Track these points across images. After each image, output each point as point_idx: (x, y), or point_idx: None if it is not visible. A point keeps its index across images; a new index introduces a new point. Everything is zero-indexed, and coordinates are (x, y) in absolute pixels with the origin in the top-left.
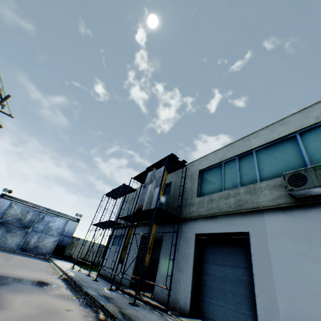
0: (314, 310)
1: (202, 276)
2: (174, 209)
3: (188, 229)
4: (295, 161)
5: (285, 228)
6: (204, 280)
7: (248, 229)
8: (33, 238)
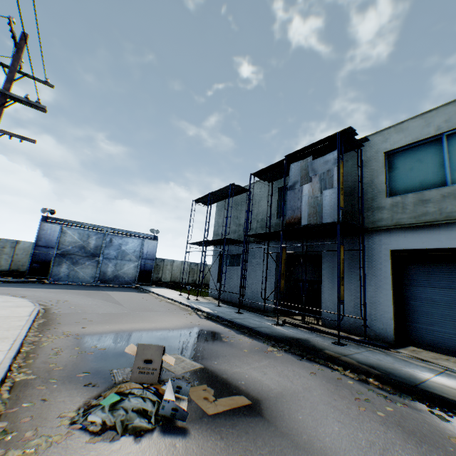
0: None
1: (408, 301)
2: None
3: (374, 244)
4: None
5: None
6: (413, 305)
7: None
8: (108, 268)
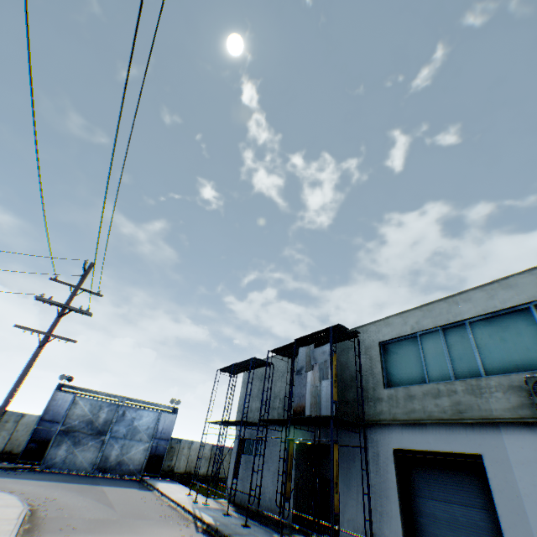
0: None
1: (416, 517)
2: (347, 404)
3: (379, 439)
4: (535, 350)
5: (536, 454)
6: (421, 523)
7: (478, 450)
8: (113, 450)
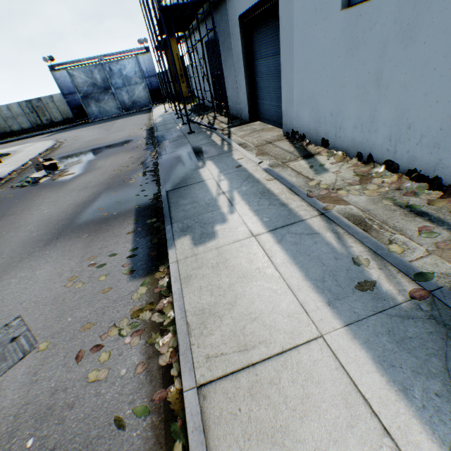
0: (314, 90)
1: (255, 79)
2: None
3: (232, 12)
4: None
5: None
6: (257, 83)
7: None
8: (123, 97)
